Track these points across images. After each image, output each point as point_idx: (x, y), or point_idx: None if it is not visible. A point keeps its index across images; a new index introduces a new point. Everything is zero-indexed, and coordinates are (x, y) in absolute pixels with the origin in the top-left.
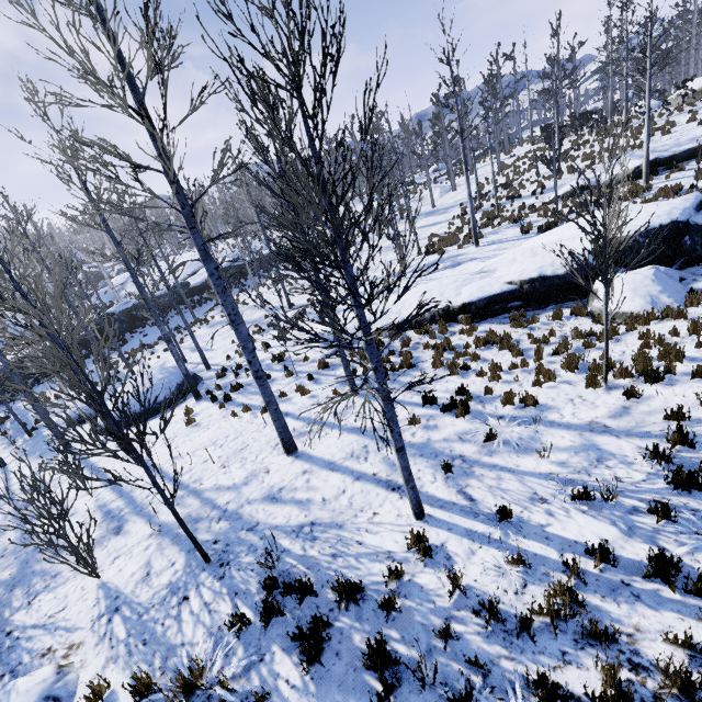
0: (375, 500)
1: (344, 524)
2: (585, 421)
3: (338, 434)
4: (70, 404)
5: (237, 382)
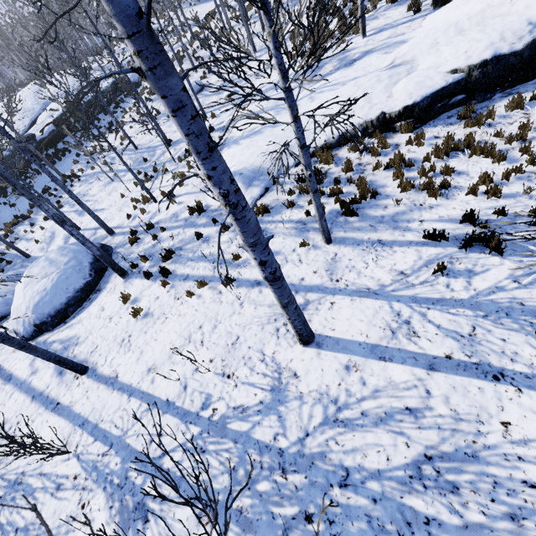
0: (486, 401)
1: (478, 452)
2: None
3: (348, 302)
4: None
5: (166, 249)
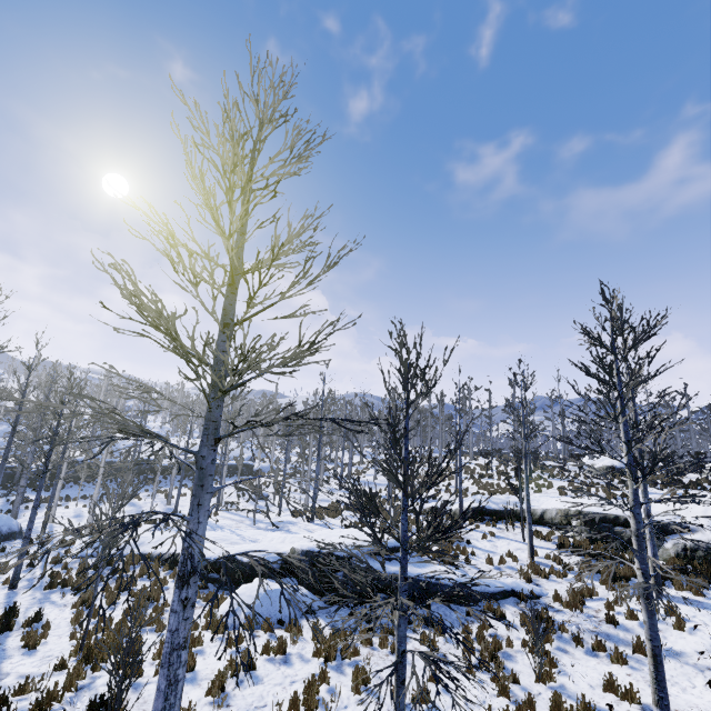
0: None
1: None
2: (8, 671)
3: None
4: None
5: (4, 545)
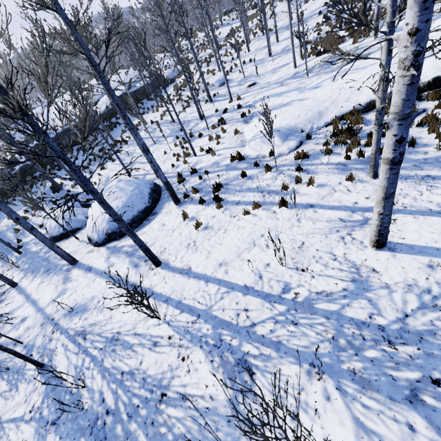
0: None
1: None
2: None
3: (412, 219)
4: (47, 223)
5: (216, 183)
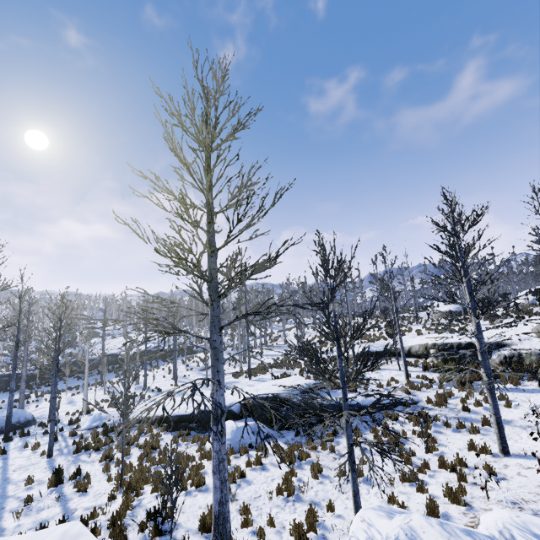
0: None
1: None
2: (75, 507)
3: None
4: None
5: (28, 430)
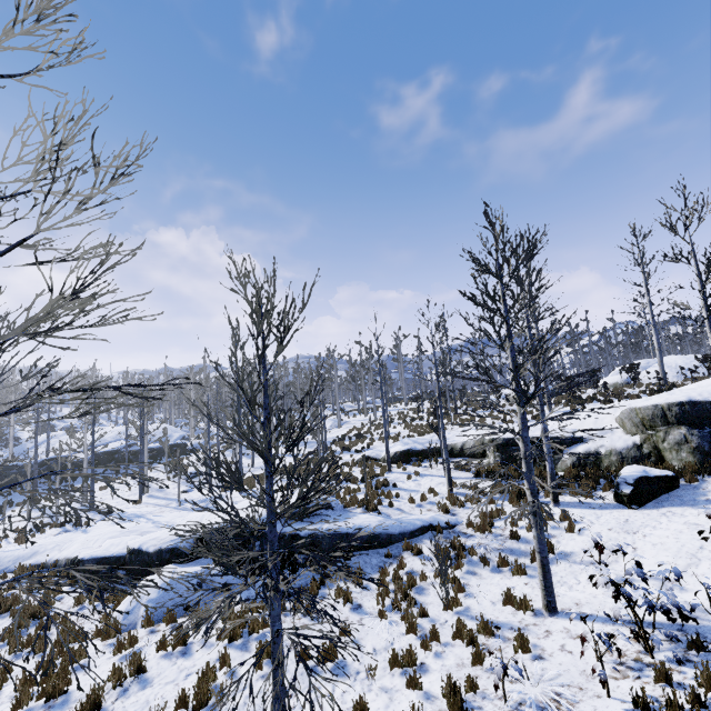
0: None
1: None
2: None
3: None
4: None
5: None
